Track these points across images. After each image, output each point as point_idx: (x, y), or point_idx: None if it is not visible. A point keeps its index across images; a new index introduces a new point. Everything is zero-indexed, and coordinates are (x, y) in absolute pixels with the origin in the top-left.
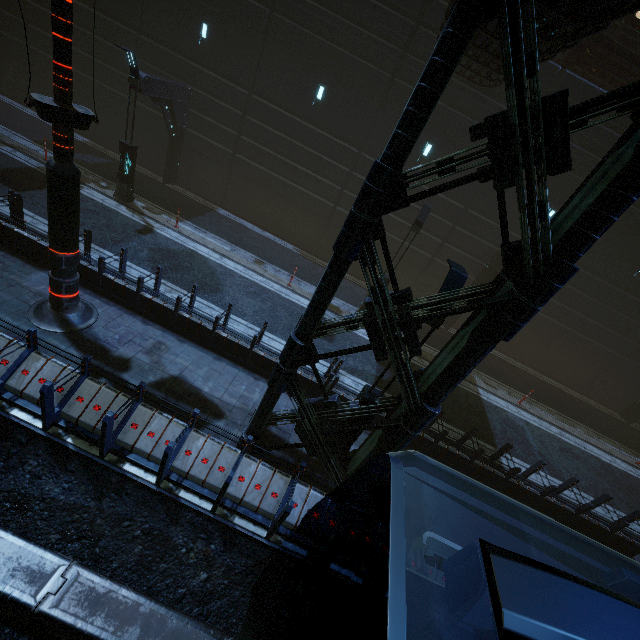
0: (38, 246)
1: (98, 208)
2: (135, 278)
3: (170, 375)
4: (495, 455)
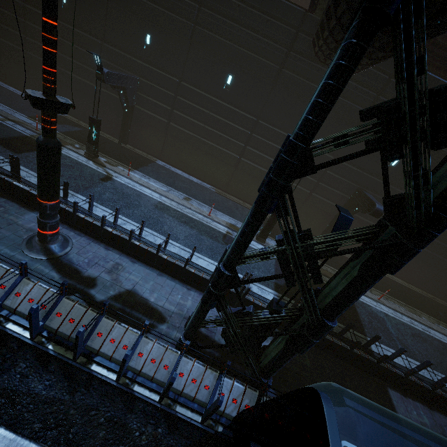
0: (30, 194)
1: (73, 163)
2: (99, 214)
3: (125, 289)
4: (367, 343)
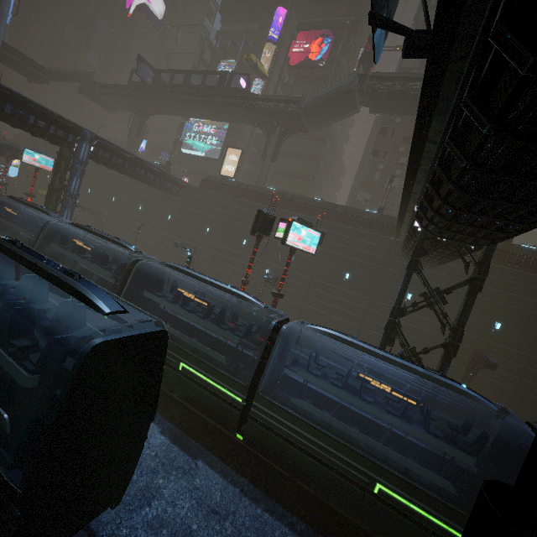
0: None
1: None
2: None
3: None
4: None
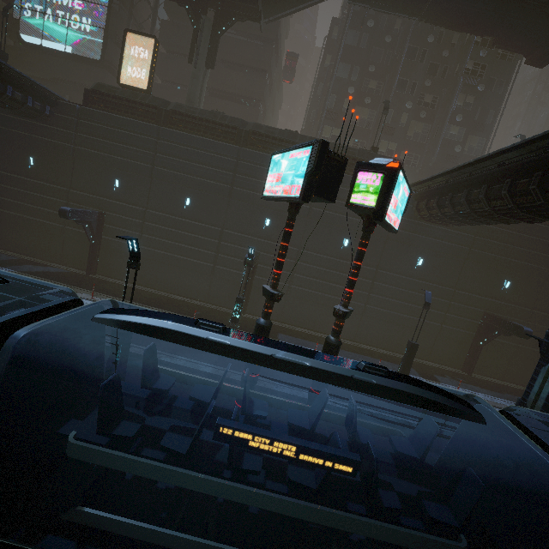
0: None
1: None
2: None
3: None
4: None
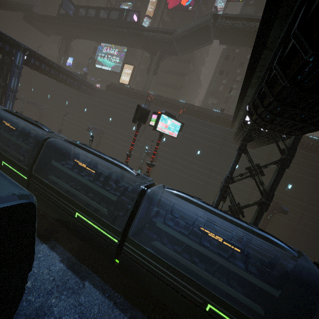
0: None
1: None
2: None
3: None
4: None
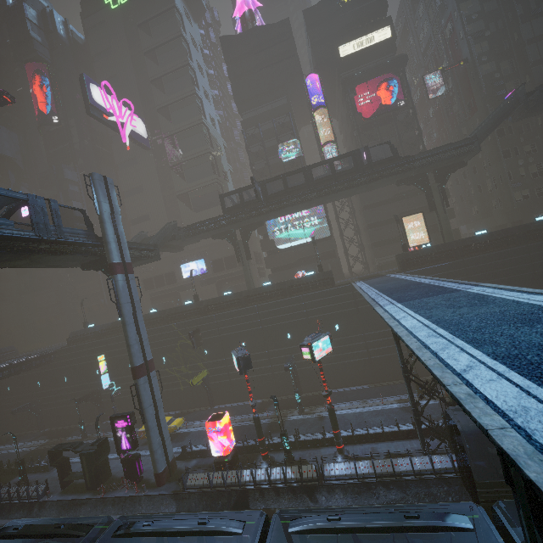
0: (315, 440)
1: (301, 421)
2: (341, 435)
3: (386, 454)
4: None
